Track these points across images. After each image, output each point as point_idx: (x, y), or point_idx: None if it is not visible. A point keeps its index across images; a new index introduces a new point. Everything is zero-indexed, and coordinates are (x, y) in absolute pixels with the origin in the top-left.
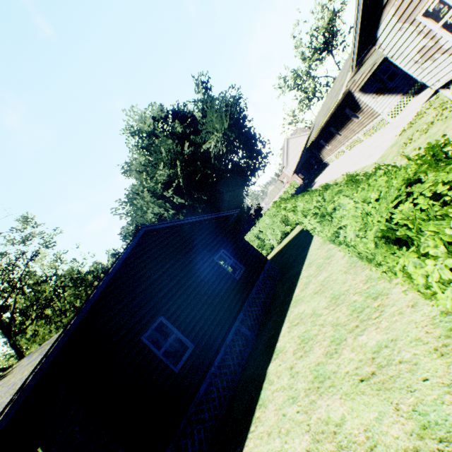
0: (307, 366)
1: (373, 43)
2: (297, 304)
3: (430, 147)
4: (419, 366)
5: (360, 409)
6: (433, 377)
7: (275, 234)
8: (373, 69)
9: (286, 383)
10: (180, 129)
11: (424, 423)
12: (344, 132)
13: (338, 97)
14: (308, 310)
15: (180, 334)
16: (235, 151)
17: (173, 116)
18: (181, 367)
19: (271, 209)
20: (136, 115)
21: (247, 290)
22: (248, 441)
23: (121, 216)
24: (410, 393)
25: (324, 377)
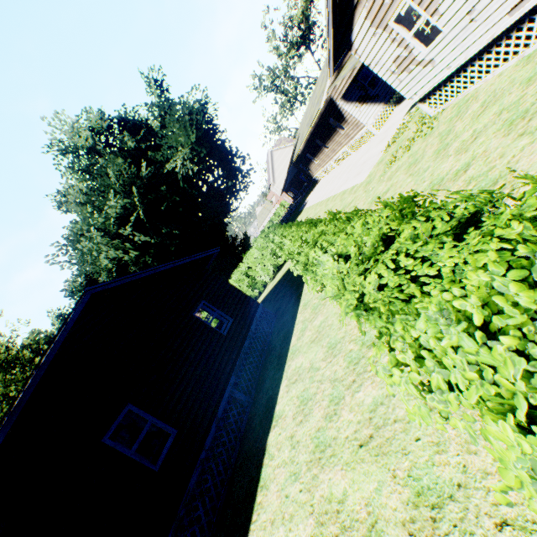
0: (308, 433)
1: (348, 48)
2: (295, 356)
3: (402, 199)
4: (411, 425)
5: (361, 480)
6: (425, 436)
7: (267, 269)
8: (354, 75)
9: (287, 457)
10: (132, 144)
11: (419, 489)
12: (331, 145)
13: (320, 105)
14: (306, 363)
15: (157, 421)
16: (209, 169)
17: (120, 126)
18: (163, 463)
19: (259, 240)
20: (65, 125)
21: (238, 346)
22: (250, 534)
23: (62, 265)
24: (405, 456)
25: (325, 445)
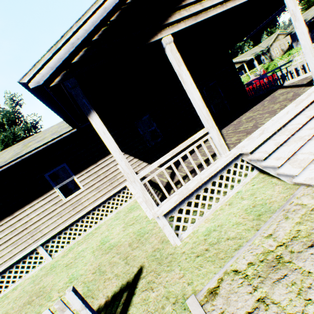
0: None
1: None
2: None
3: None
4: None
5: None
6: None
7: None
8: None
9: None
10: None
11: None
12: None
13: None
14: None
15: None
16: None
17: None
18: None
19: None
20: None
21: None
22: None
23: None
24: None
25: None
